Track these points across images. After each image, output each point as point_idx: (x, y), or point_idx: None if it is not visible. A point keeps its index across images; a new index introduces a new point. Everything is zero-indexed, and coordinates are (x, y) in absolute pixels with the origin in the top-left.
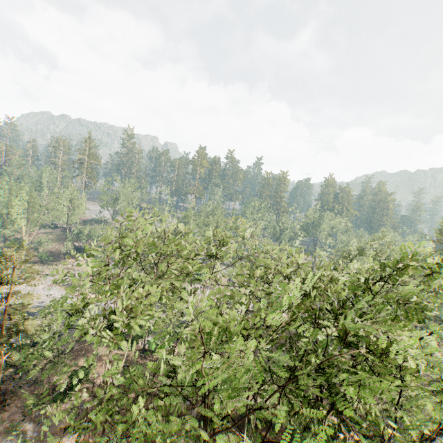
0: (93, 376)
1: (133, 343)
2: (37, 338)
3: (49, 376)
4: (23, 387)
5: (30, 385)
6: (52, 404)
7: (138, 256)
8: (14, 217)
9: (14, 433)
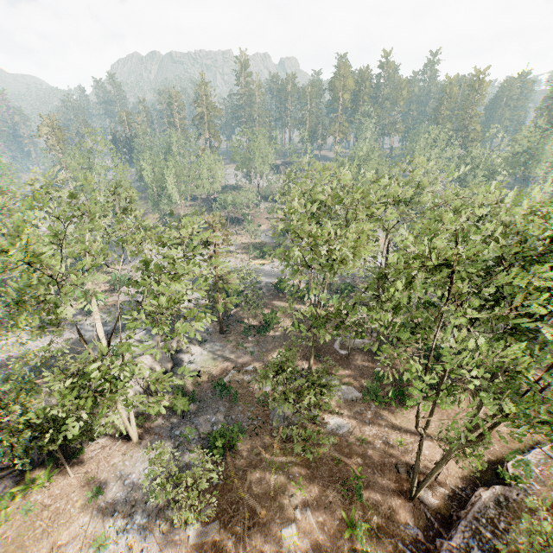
0: (280, 321)
1: (304, 299)
2: (238, 289)
3: (246, 319)
4: (232, 325)
5: (236, 323)
6: (259, 335)
7: (327, 210)
8: (169, 192)
9: (242, 348)
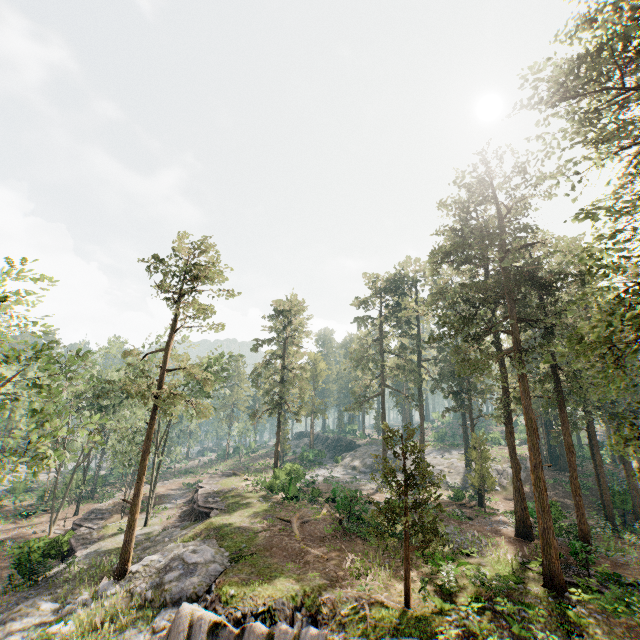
0: None
1: None
2: None
3: None
4: None
5: None
6: None
7: None
8: None
9: None
